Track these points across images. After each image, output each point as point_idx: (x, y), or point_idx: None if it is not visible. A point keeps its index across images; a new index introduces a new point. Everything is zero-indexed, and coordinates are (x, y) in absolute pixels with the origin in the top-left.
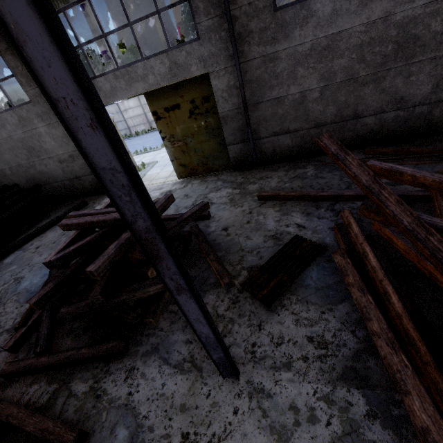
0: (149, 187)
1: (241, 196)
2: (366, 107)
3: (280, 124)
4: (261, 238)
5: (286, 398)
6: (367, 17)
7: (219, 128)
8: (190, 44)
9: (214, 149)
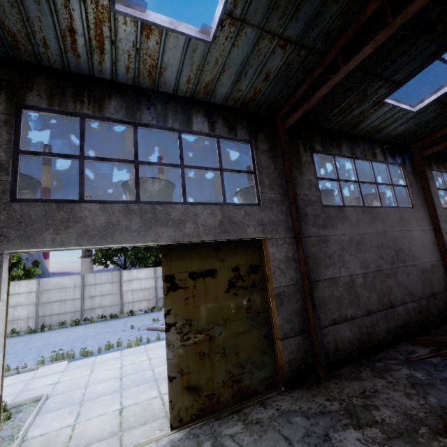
0: None
1: (411, 444)
2: (395, 297)
3: (338, 309)
4: None
5: None
6: (375, 229)
7: (266, 311)
8: (251, 206)
9: (255, 348)
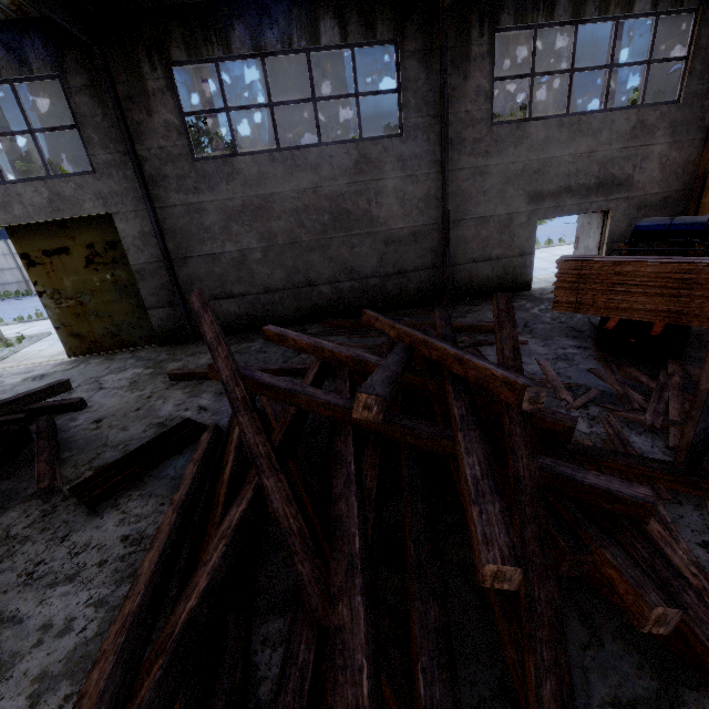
0: (10, 370)
1: (150, 378)
2: (318, 274)
3: (220, 286)
4: (143, 427)
5: (43, 617)
6: (296, 185)
7: (134, 285)
8: (82, 176)
9: (129, 314)
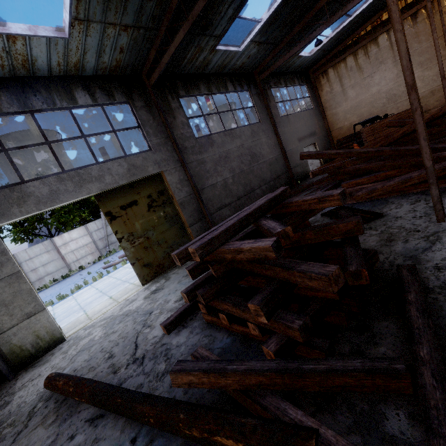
0: (106, 314)
1: None
2: (254, 185)
3: (220, 201)
4: None
5: None
6: (236, 145)
7: (176, 215)
8: (145, 153)
9: (176, 236)
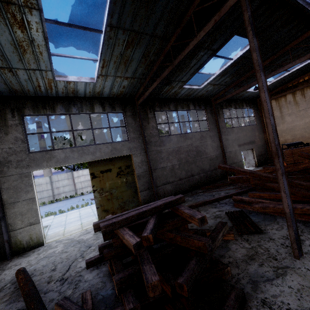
0: (71, 236)
1: None
2: (194, 172)
3: (166, 179)
4: (212, 220)
5: None
6: (186, 143)
7: (134, 182)
8: (124, 142)
9: (130, 196)
